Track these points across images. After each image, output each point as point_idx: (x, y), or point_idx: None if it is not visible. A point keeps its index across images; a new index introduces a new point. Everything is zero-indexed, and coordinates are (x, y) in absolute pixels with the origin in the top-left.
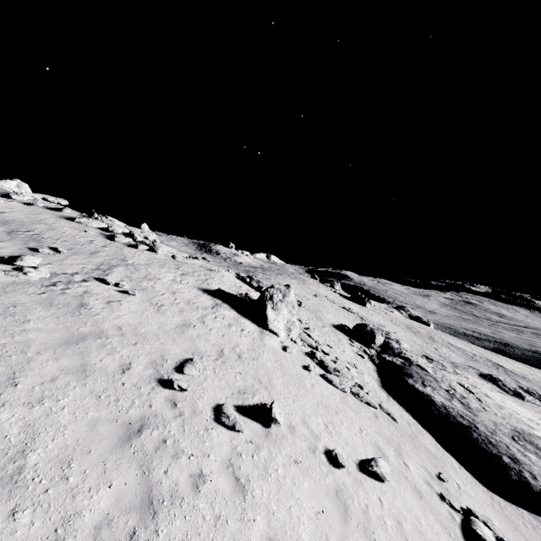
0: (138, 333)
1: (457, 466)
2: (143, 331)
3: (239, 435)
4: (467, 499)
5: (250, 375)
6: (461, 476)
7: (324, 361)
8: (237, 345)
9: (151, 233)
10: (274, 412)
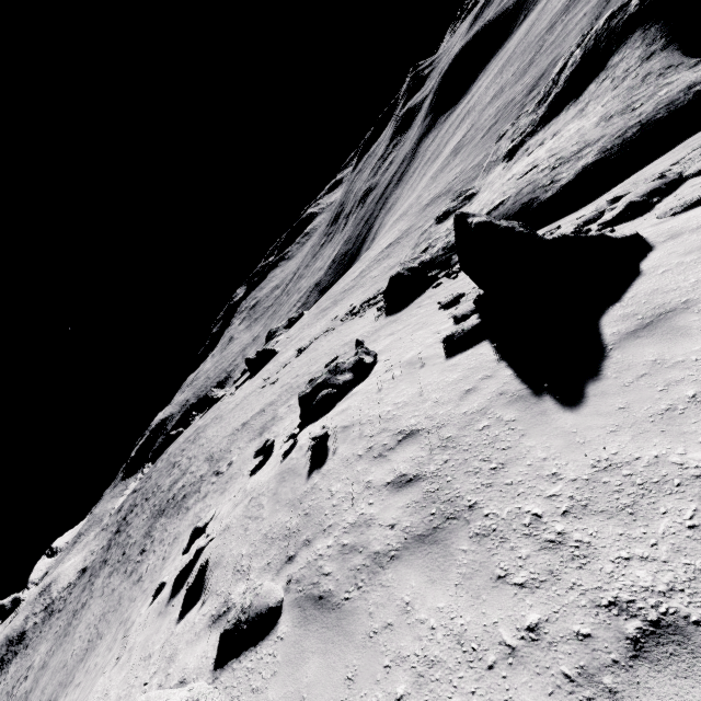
0: None
1: None
2: None
3: None
4: None
5: None
6: None
7: (649, 191)
8: None
9: None
10: None
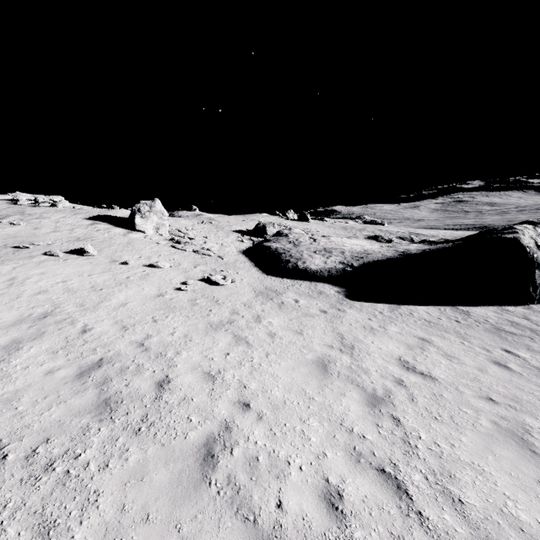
0: (11, 236)
1: (255, 270)
2: (15, 236)
3: (56, 257)
4: (235, 275)
5: (93, 245)
6: (249, 272)
7: (179, 240)
8: (96, 237)
9: (57, 197)
10: (86, 248)
